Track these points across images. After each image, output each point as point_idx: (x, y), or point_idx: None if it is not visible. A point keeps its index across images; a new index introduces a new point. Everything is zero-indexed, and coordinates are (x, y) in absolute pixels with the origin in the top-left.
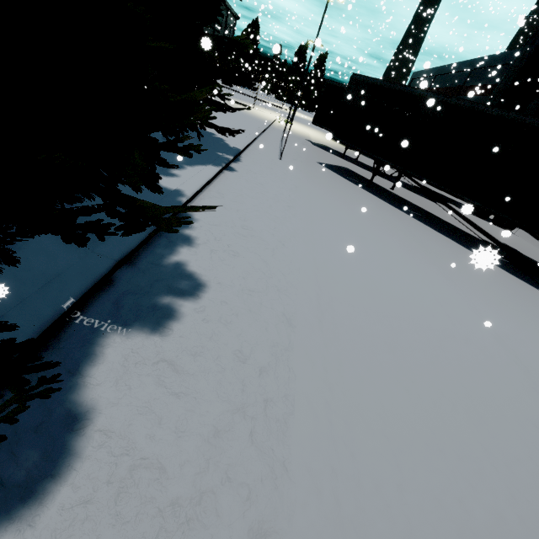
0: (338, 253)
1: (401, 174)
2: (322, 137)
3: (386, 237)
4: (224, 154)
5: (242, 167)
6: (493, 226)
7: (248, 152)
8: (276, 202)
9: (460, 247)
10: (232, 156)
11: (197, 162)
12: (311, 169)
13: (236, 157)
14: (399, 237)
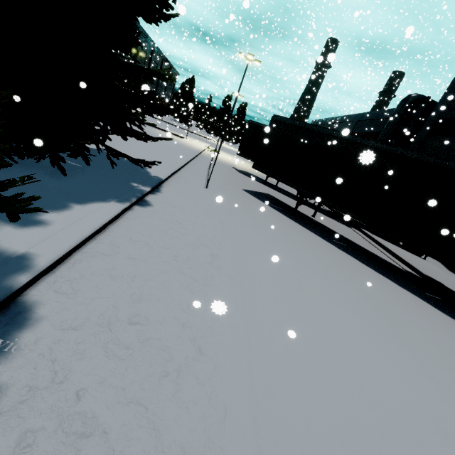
0: (282, 338)
1: (321, 203)
2: (245, 165)
3: (328, 287)
4: (139, 185)
5: (161, 199)
6: (406, 252)
7: (172, 180)
8: (196, 251)
9: (395, 286)
10: (150, 187)
11: (95, 198)
12: (237, 197)
13: (155, 187)
14: (339, 283)
